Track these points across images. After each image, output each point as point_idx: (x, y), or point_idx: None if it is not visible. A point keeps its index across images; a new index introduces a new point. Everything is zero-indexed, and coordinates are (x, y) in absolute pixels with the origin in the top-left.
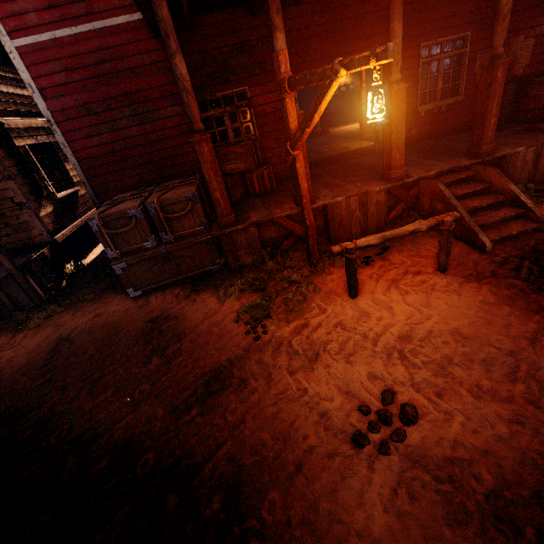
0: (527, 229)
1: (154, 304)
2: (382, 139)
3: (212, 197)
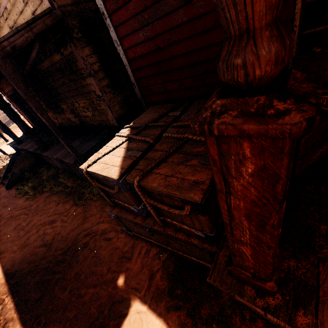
0: None
1: (131, 267)
2: None
3: (229, 243)
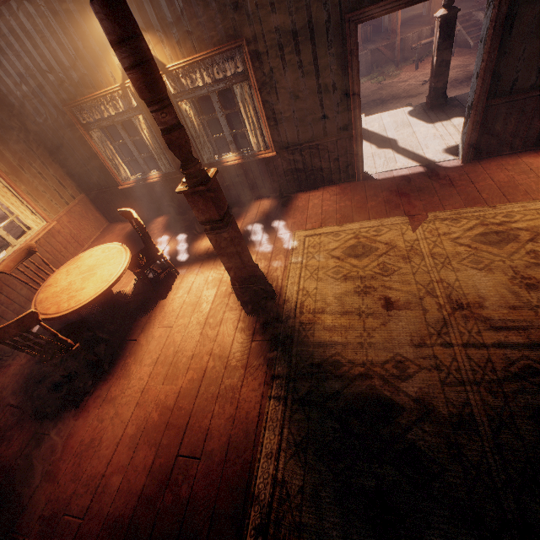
0: None
1: None
2: (428, 6)
3: None
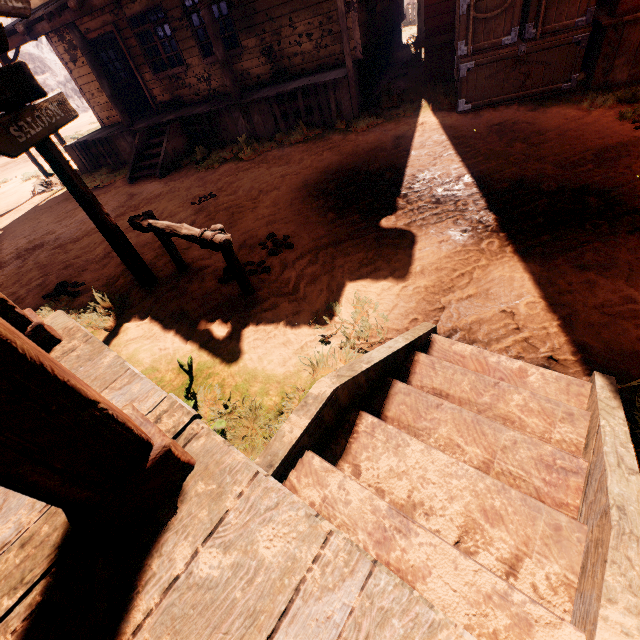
0: None
1: (489, 116)
2: None
3: None
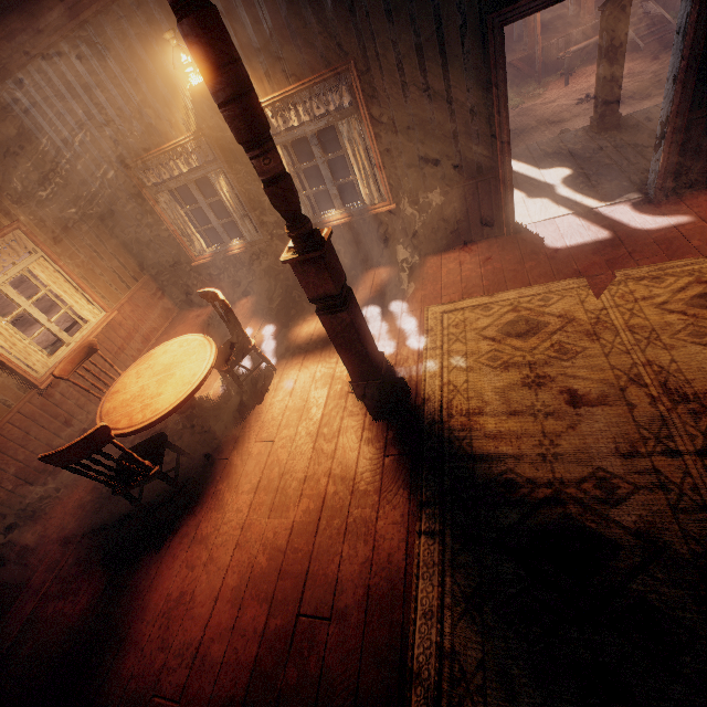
0: (665, 34)
1: None
2: (575, 2)
3: None
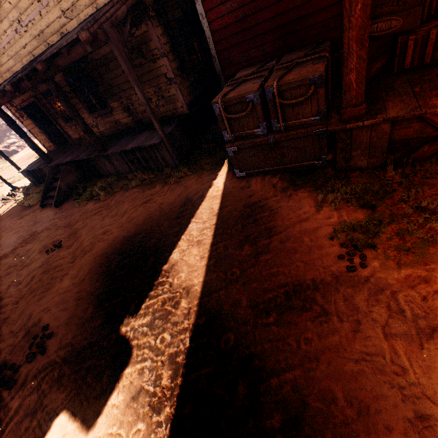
0: None
1: (253, 189)
2: None
3: (344, 81)
